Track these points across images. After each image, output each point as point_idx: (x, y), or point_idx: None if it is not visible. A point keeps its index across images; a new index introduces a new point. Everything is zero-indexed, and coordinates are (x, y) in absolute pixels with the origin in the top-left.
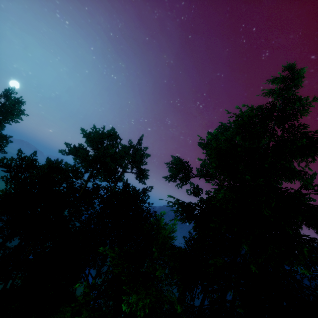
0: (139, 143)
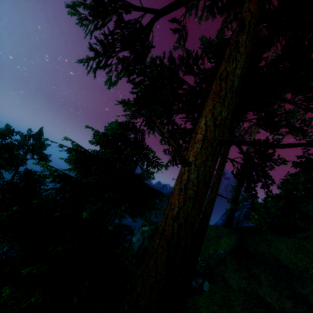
0: (39, 134)
